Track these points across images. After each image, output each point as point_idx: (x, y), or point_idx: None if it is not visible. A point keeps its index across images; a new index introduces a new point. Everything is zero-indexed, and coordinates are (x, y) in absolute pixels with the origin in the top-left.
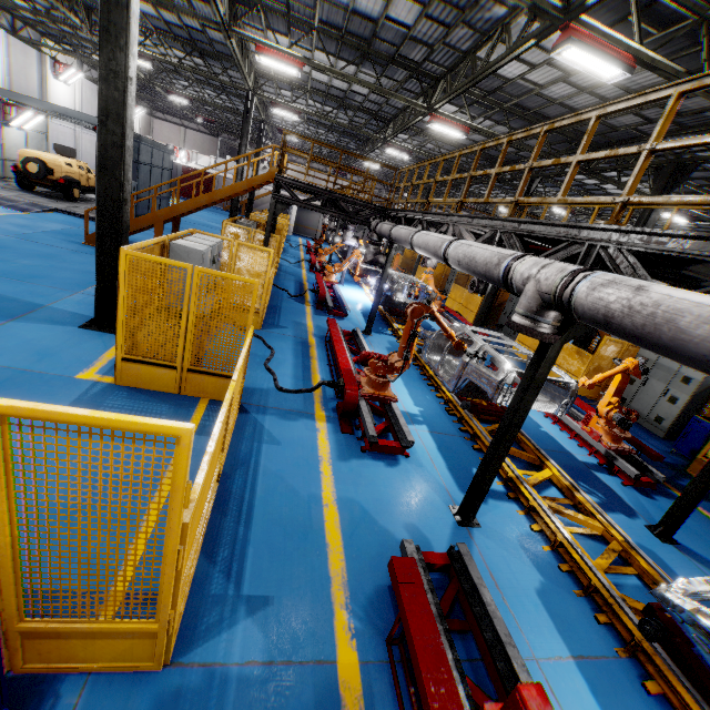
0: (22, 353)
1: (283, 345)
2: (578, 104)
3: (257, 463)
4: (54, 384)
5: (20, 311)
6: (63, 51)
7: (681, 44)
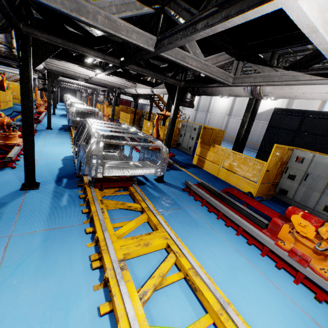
0: None
1: None
2: None
3: None
4: None
5: None
6: None
7: None
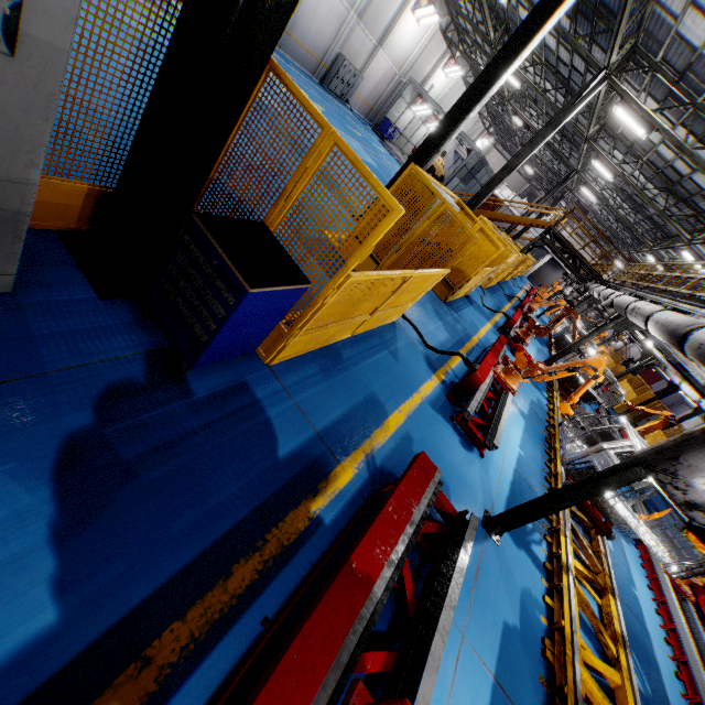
0: None
1: (490, 300)
2: None
3: (468, 306)
4: None
5: None
6: None
7: None
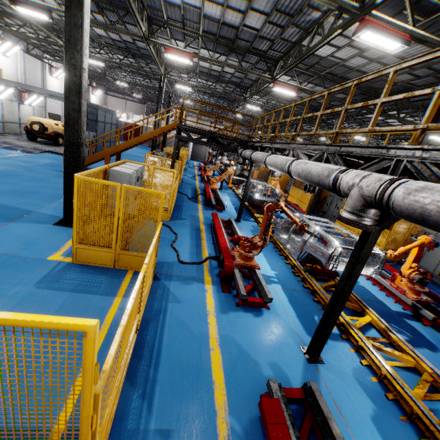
0: (15, 243)
1: (183, 231)
2: (369, 70)
3: (164, 317)
4: (33, 264)
5: (18, 215)
6: (55, 60)
7: (439, 26)
